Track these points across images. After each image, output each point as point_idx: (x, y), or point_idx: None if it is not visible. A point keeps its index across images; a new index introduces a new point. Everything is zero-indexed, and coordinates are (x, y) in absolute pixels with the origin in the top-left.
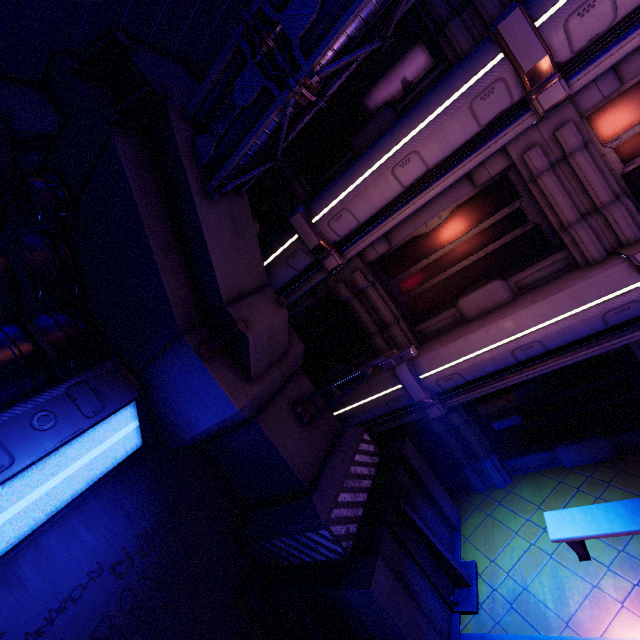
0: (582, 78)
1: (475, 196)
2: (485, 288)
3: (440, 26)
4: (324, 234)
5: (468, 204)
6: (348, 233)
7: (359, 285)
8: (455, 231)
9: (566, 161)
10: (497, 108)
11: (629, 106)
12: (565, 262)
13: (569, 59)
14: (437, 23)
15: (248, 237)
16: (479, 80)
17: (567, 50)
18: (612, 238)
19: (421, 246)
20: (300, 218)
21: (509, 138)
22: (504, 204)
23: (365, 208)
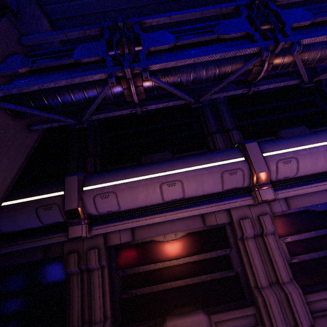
0: (280, 194)
1: (202, 231)
2: (192, 318)
3: (210, 133)
4: (86, 203)
5: (197, 234)
6: (106, 212)
7: (90, 263)
8: (182, 250)
9: (262, 237)
10: (235, 184)
11: (291, 222)
12: (254, 319)
13: (273, 181)
14: (209, 131)
15: (3, 165)
16: (230, 163)
17: (275, 175)
18: (290, 314)
19: (155, 250)
20: (75, 180)
21: (237, 205)
22: (219, 246)
23: (129, 200)
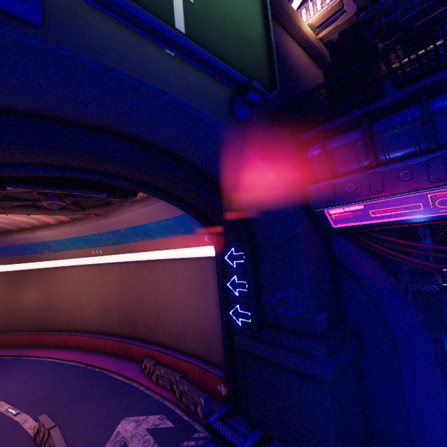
0: None
1: None
2: None
3: None
4: None
5: None
6: None
7: None
8: None
9: None
10: None
11: None
12: None
13: None
14: None
15: None
16: None
17: None
18: None
19: None
20: None
21: None
22: None
23: None
